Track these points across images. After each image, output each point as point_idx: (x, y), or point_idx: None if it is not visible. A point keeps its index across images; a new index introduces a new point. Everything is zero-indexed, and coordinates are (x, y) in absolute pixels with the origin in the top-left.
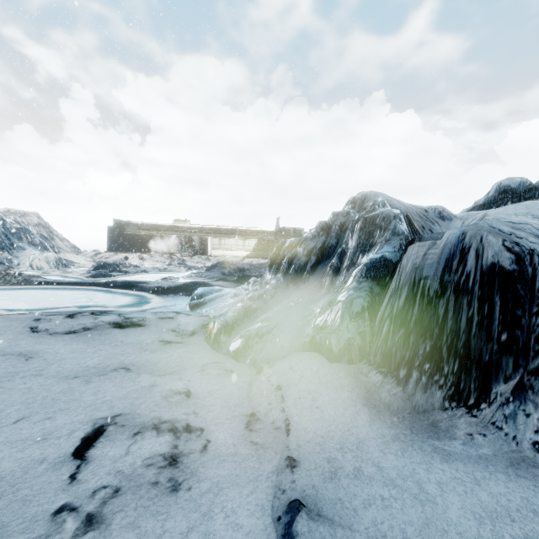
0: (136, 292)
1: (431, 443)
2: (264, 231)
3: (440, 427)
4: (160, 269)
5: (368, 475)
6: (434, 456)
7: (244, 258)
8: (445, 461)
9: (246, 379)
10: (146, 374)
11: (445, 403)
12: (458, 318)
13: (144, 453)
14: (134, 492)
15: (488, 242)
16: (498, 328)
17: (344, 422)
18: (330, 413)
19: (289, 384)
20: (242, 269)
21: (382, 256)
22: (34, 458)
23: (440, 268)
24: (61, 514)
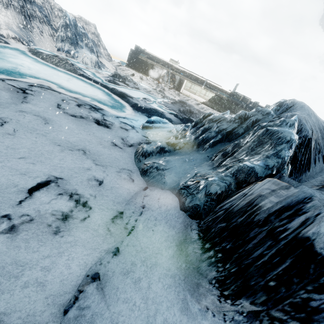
0: (124, 102)
1: (186, 294)
2: (222, 89)
3: (199, 289)
4: (147, 91)
5: (140, 286)
6: (179, 303)
7: (201, 103)
8: (181, 311)
9: (136, 189)
10: (90, 160)
11: (213, 280)
12: (256, 248)
13: (55, 207)
14: (38, 224)
15: (320, 221)
16: (274, 276)
17: (159, 248)
18: (156, 238)
19: (150, 208)
20: (192, 111)
21: (253, 167)
22: (14, 182)
23: (275, 208)
24: (4, 218)
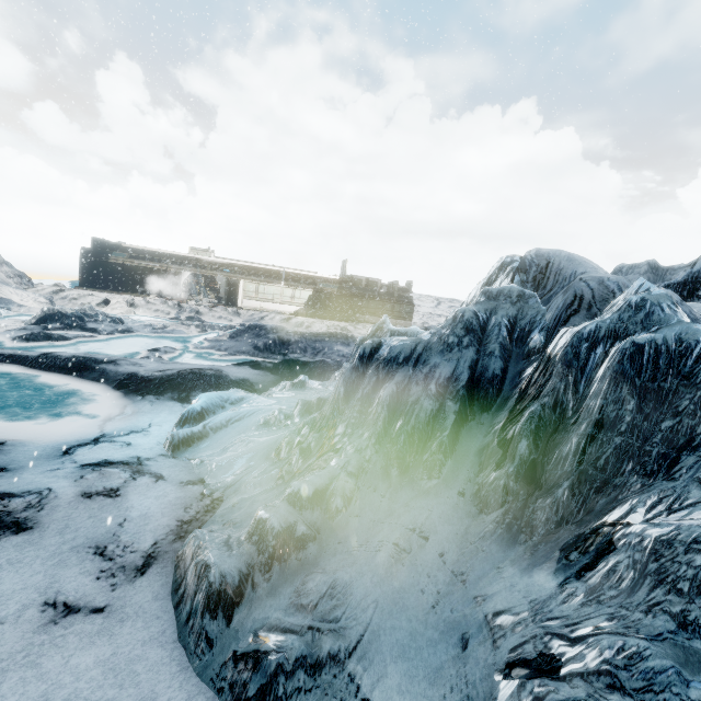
0: (89, 383)
1: None
2: (323, 277)
3: None
4: (155, 328)
5: None
6: None
7: (292, 315)
8: None
9: None
10: None
11: None
12: None
13: None
14: None
15: None
16: None
17: None
18: None
19: None
20: (286, 341)
21: None
22: None
23: None
24: None
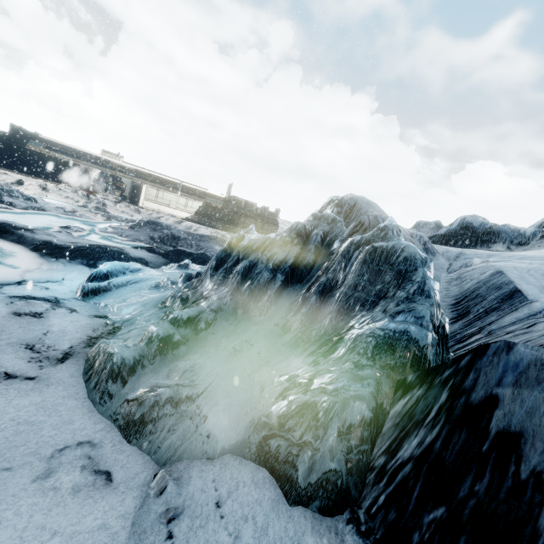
0: (8, 243)
1: None
2: (212, 194)
3: None
4: (66, 211)
5: None
6: None
7: (183, 219)
8: None
9: (130, 503)
10: None
11: None
12: None
13: None
14: None
15: None
16: None
17: None
18: None
19: None
20: (176, 237)
21: (406, 331)
22: None
23: None
24: None
